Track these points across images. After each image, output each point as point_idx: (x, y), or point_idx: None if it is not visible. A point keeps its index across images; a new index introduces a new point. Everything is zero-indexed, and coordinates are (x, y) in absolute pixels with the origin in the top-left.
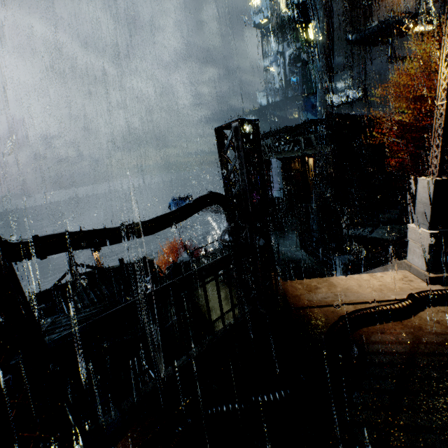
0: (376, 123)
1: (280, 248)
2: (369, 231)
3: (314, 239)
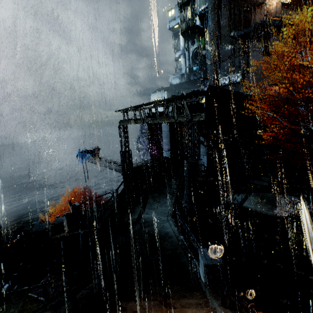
0: (251, 101)
1: (151, 216)
2: (242, 198)
3: (185, 209)
